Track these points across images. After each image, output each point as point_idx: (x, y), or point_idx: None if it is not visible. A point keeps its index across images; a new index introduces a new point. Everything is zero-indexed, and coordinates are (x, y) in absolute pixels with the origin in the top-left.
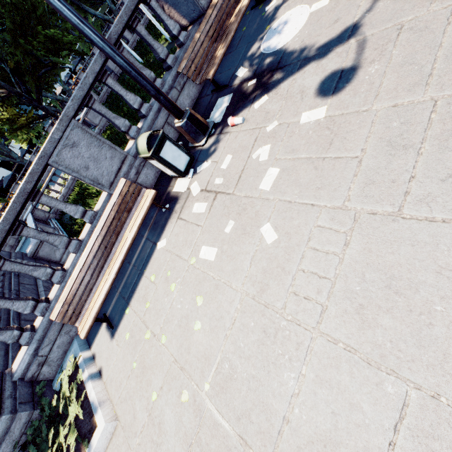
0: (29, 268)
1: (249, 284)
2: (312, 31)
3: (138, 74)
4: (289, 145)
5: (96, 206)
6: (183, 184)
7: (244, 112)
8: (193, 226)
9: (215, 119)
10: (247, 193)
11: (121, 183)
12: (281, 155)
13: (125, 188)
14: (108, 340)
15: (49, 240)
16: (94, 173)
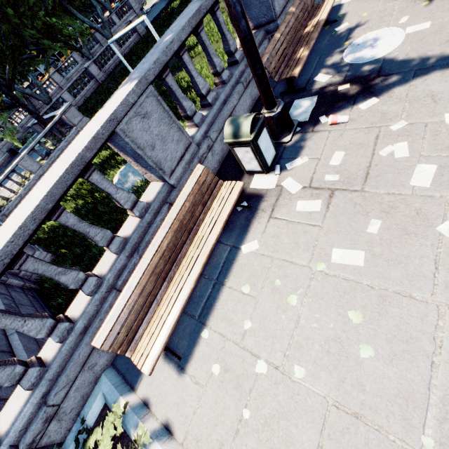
0: (56, 269)
1: (448, 294)
2: (417, 47)
3: (254, 46)
4: (438, 143)
5: (143, 198)
6: (268, 181)
7: (343, 112)
8: (304, 226)
9: (298, 118)
10: (390, 190)
11: (198, 169)
12: (429, 152)
13: (202, 176)
14: (173, 376)
15: (89, 233)
16: (158, 155)
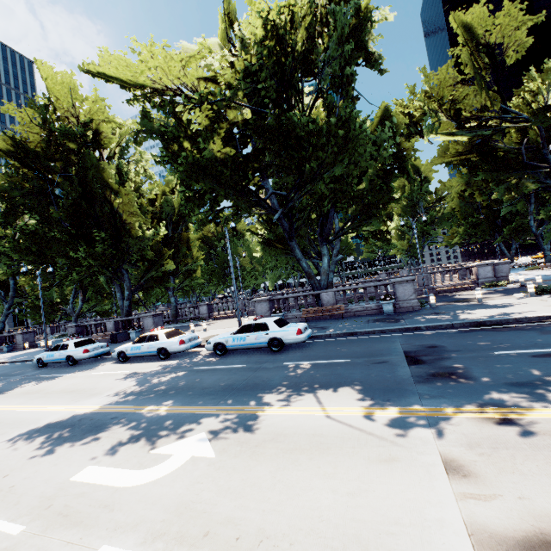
0: None
1: None
2: None
3: None
4: None
5: None
6: None
7: None
8: None
9: None
10: None
11: None
12: None
13: None
14: None
15: None
16: None
